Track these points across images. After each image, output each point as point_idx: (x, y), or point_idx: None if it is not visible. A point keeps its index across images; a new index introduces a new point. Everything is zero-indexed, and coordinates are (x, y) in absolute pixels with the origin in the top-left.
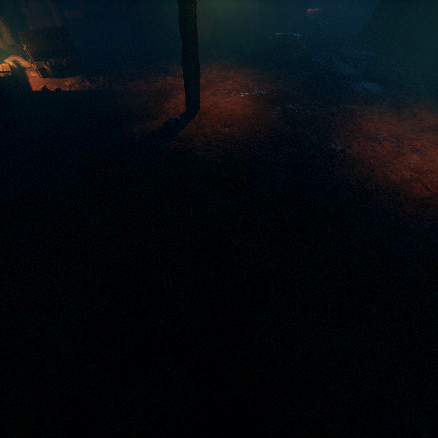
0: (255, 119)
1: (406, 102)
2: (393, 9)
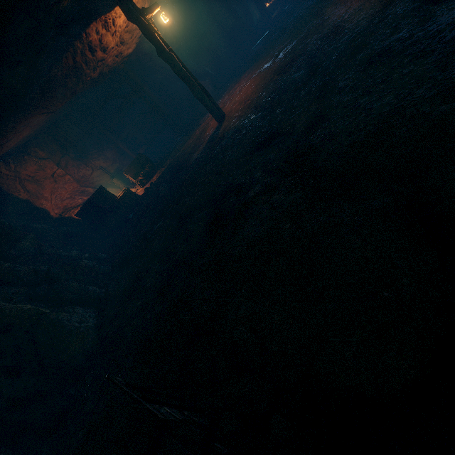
0: (264, 80)
1: None
2: None
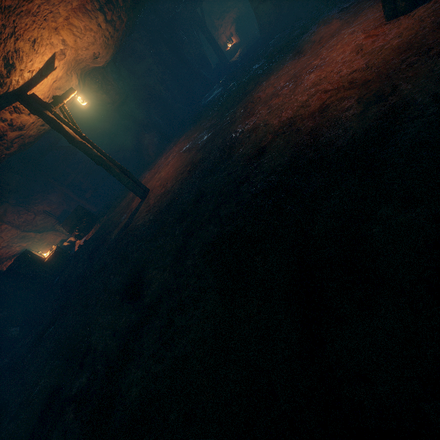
0: (181, 166)
1: (305, 41)
2: (261, 2)
